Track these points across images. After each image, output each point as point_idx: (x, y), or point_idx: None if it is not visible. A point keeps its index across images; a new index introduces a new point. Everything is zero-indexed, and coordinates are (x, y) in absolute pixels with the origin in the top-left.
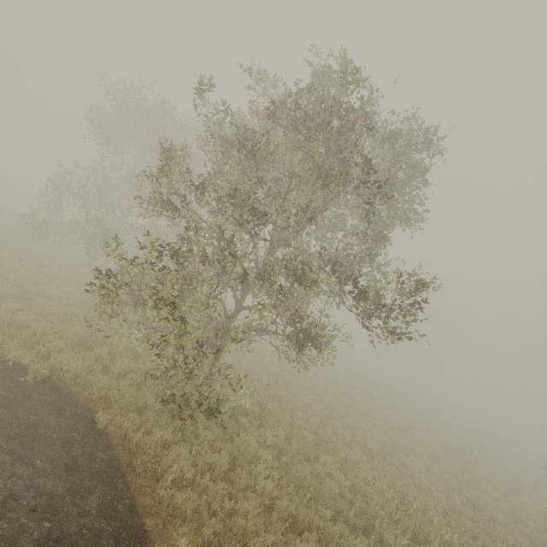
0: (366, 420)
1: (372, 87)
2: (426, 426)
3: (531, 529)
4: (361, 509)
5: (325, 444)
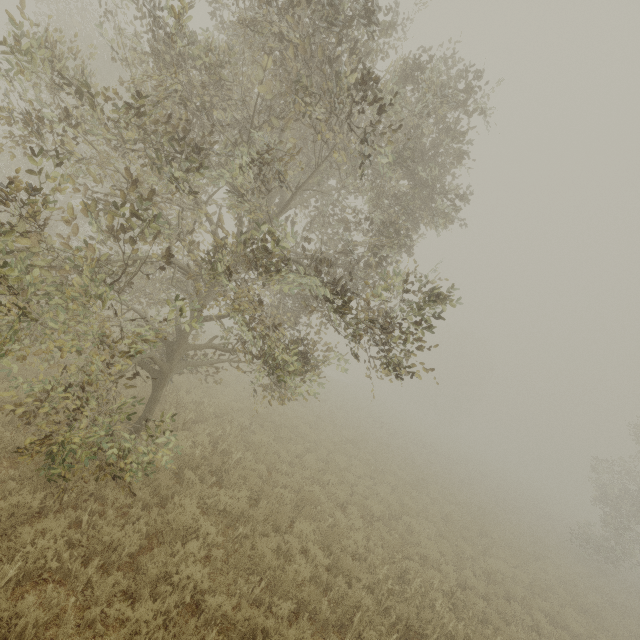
0: (373, 474)
1: (396, 4)
2: (445, 480)
3: (550, 602)
4: (340, 596)
5: (307, 506)
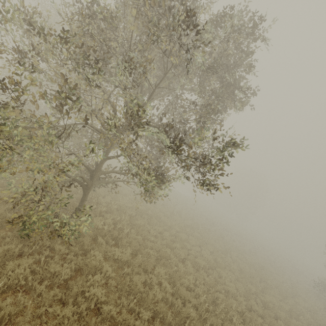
0: (200, 244)
1: None
2: (241, 250)
3: (301, 322)
4: (178, 310)
5: (162, 259)
